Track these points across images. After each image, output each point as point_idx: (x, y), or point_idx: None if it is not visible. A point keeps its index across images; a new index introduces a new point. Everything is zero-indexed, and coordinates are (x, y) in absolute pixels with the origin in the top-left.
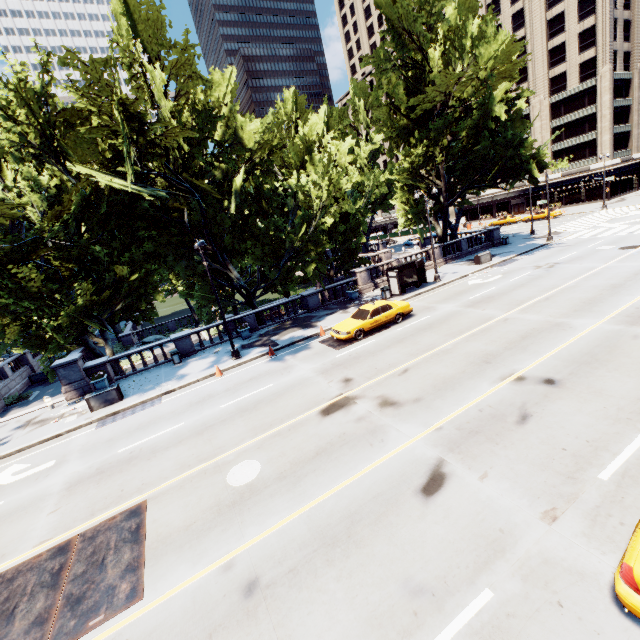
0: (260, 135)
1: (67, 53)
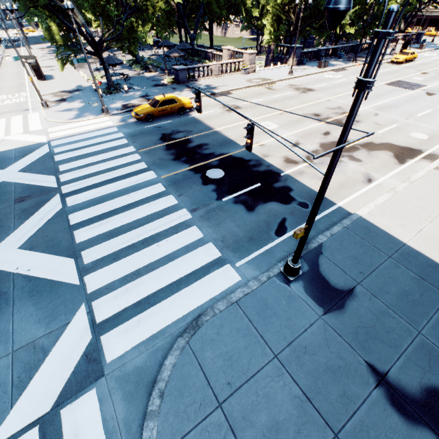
0: None
1: None
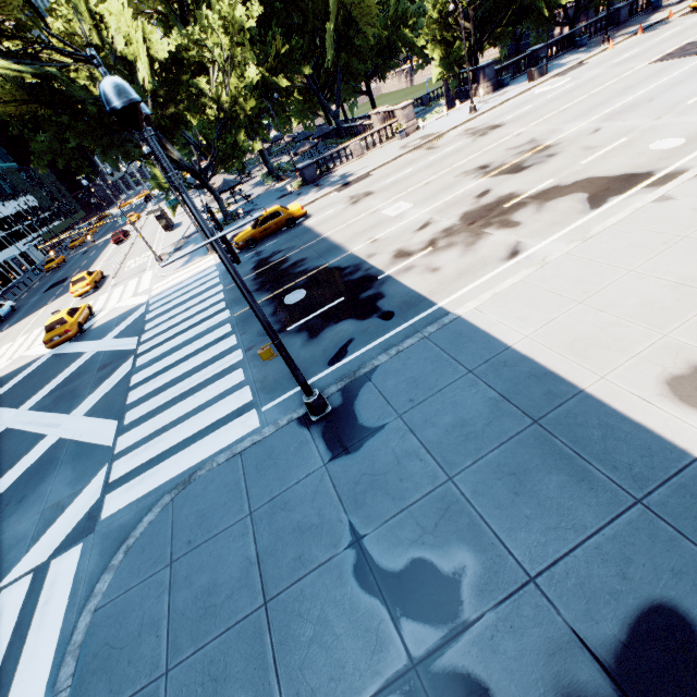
0: None
1: None
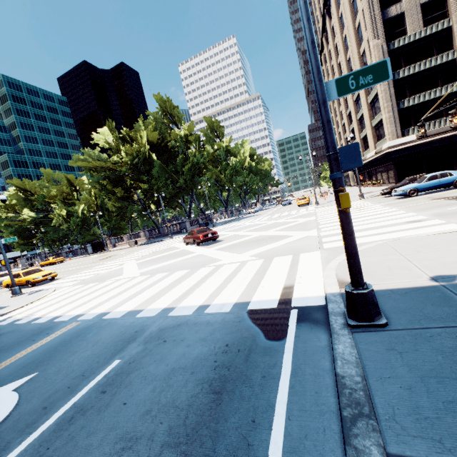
0: (60, 196)
1: (9, 195)
